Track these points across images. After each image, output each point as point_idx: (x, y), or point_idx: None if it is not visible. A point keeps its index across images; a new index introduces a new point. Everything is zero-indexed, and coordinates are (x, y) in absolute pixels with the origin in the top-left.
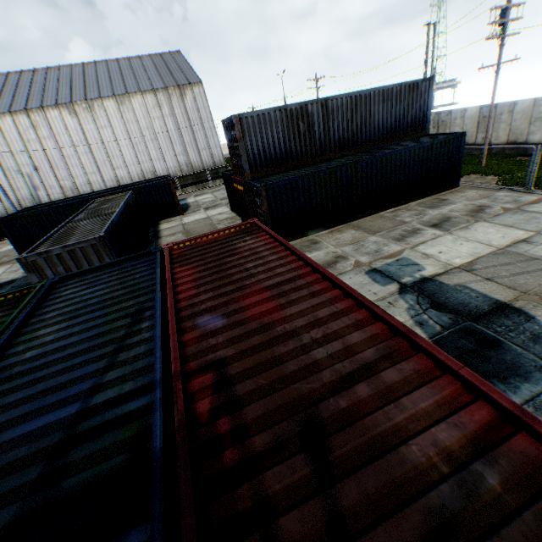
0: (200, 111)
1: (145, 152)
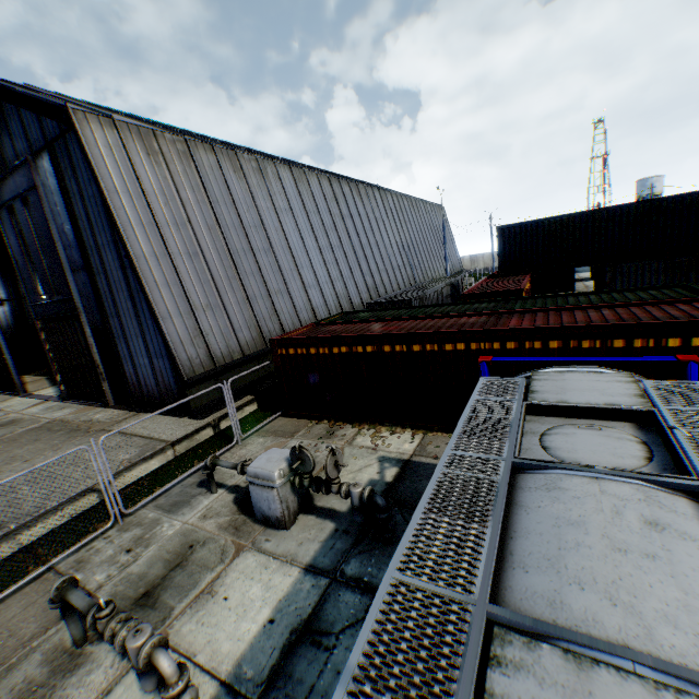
0: (447, 226)
1: (440, 250)
